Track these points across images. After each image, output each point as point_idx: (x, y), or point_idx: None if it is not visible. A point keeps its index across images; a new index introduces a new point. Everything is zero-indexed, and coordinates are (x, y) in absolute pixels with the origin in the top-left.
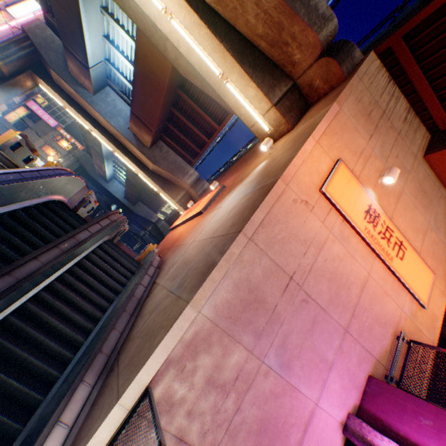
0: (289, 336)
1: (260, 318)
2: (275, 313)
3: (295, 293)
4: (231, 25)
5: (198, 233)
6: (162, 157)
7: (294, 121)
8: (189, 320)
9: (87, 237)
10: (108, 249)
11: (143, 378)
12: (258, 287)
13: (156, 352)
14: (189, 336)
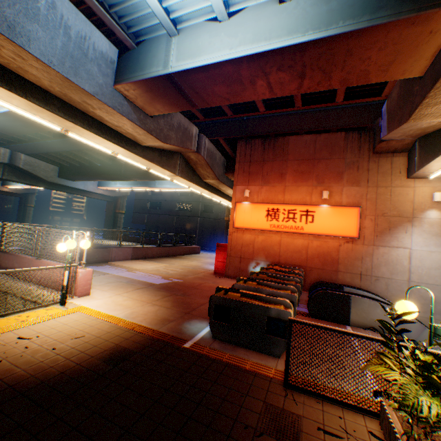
0: None
1: None
2: None
3: None
4: None
5: (403, 272)
6: (168, 126)
7: None
8: None
9: None
10: None
11: None
12: None
13: None
14: None
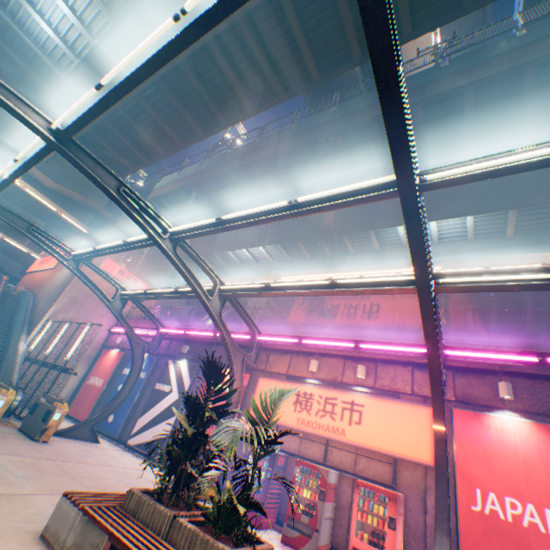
0: (89, 309)
1: (79, 305)
2: (84, 304)
3: (91, 298)
4: (61, 193)
5: (56, 281)
6: None
7: (99, 231)
8: (57, 307)
9: (5, 290)
10: (4, 293)
11: (46, 319)
12: (77, 298)
13: (48, 314)
14: (57, 310)
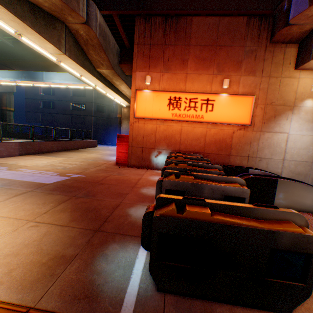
0: None
1: None
2: None
3: None
4: None
5: (281, 153)
6: None
7: None
8: None
9: None
10: None
11: None
12: None
13: None
14: None
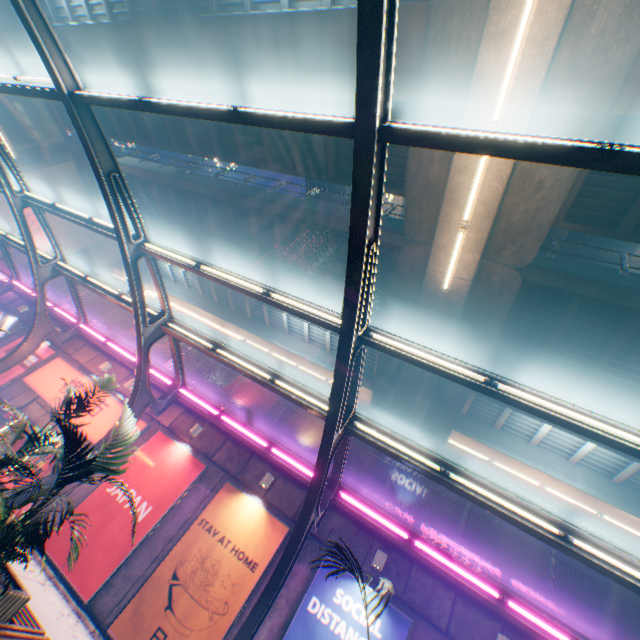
0: None
1: None
2: None
3: None
4: (7, 108)
5: None
6: None
7: (30, 164)
8: None
9: None
10: None
11: None
12: None
13: None
14: None
